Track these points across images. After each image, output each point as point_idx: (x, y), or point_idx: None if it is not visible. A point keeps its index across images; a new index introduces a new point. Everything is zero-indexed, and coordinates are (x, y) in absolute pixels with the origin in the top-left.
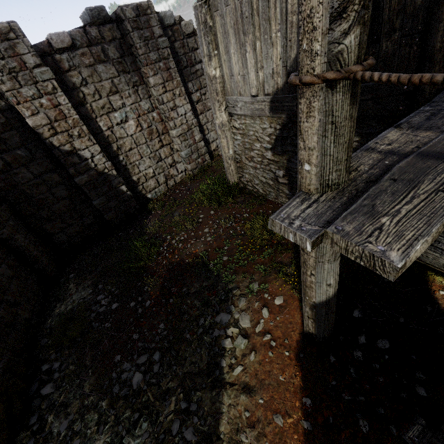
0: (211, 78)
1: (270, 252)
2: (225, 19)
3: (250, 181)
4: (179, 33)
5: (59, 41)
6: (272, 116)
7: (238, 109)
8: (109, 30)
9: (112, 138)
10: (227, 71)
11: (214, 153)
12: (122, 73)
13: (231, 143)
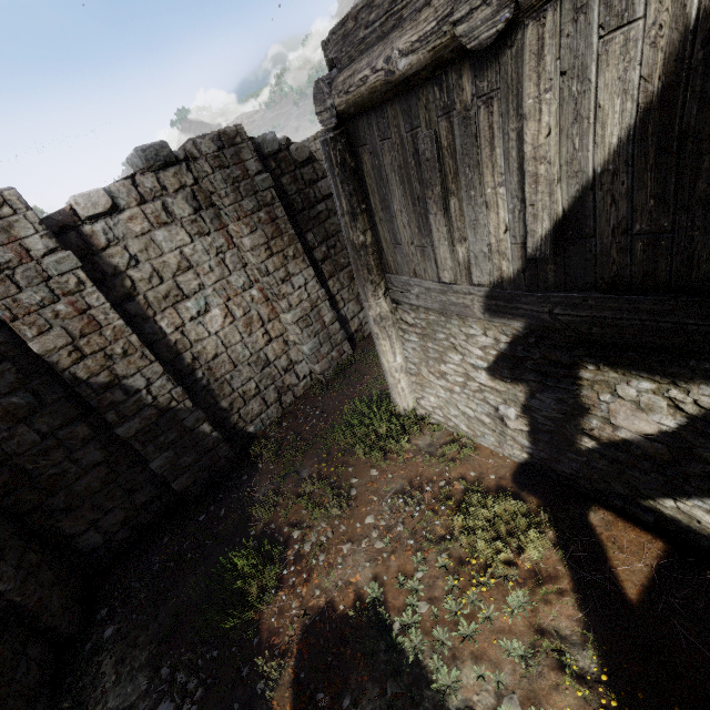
0: (357, 247)
1: (523, 596)
2: (382, 158)
3: (440, 408)
4: (287, 163)
5: (90, 205)
6: (491, 321)
7: (412, 296)
8: (175, 174)
9: (182, 344)
10: (386, 236)
11: (357, 336)
12: (197, 236)
13: (398, 346)
